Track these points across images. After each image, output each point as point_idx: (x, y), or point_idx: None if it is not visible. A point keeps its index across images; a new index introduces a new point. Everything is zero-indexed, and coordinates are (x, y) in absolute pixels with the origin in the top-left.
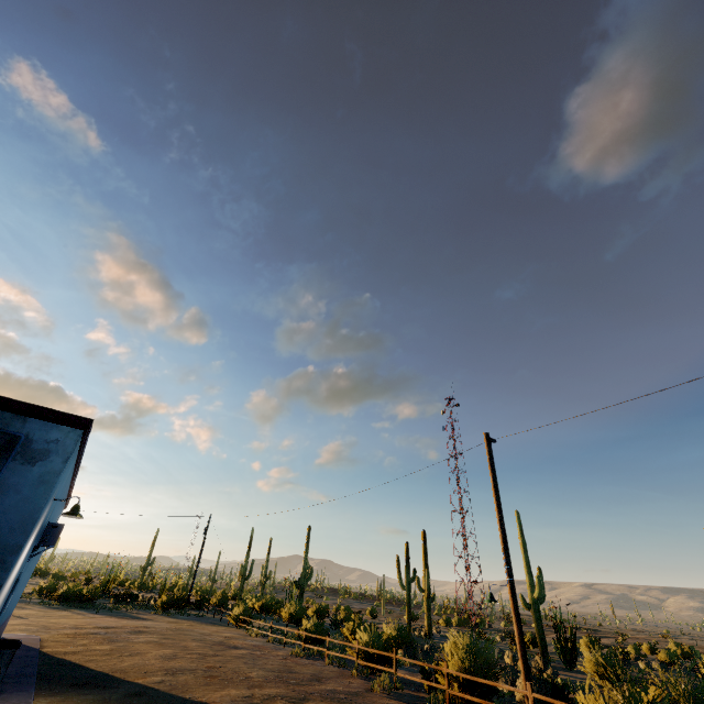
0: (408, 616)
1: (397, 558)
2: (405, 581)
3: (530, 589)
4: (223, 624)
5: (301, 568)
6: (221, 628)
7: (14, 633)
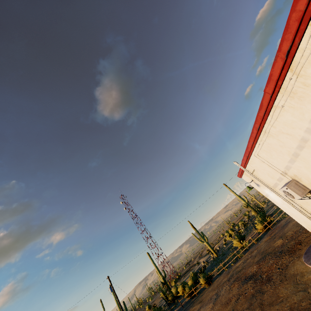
0: (212, 249)
1: (193, 233)
2: (202, 239)
3: (244, 201)
4: (190, 303)
5: (159, 274)
6: (211, 287)
7: (297, 268)
